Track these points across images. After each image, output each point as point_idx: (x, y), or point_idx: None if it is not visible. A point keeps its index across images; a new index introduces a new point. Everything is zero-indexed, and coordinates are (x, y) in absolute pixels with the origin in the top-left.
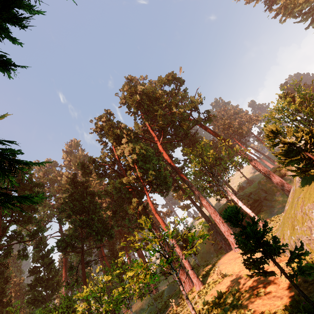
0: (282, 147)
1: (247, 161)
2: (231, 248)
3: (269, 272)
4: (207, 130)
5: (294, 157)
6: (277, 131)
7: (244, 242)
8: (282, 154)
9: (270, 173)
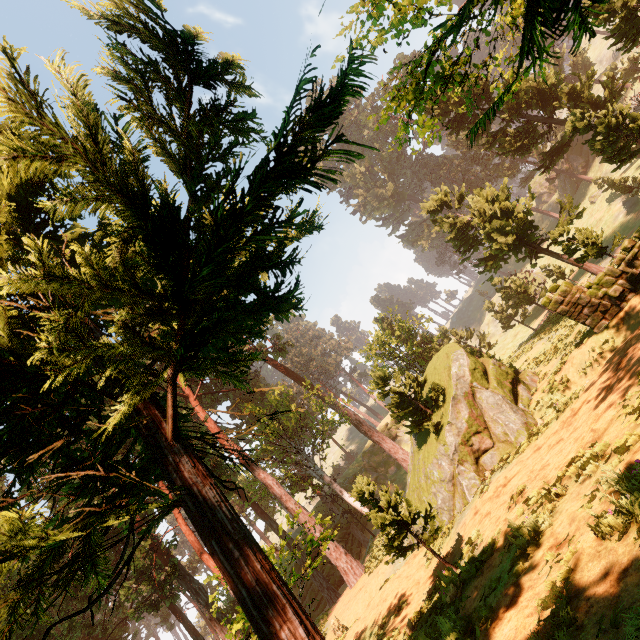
0: (394, 398)
1: (347, 418)
2: (339, 594)
3: (409, 546)
4: (279, 367)
5: (407, 408)
6: (386, 377)
7: (382, 515)
8: (395, 406)
9: (378, 435)
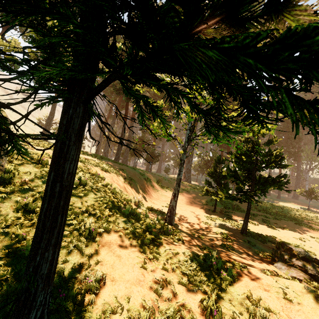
0: None
1: None
2: None
3: None
4: None
5: None
6: None
7: None
8: None
9: None
